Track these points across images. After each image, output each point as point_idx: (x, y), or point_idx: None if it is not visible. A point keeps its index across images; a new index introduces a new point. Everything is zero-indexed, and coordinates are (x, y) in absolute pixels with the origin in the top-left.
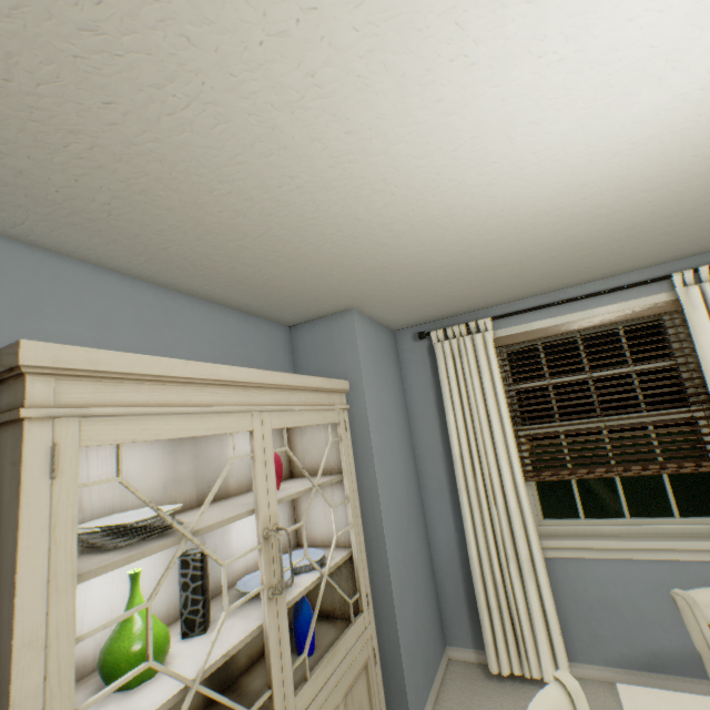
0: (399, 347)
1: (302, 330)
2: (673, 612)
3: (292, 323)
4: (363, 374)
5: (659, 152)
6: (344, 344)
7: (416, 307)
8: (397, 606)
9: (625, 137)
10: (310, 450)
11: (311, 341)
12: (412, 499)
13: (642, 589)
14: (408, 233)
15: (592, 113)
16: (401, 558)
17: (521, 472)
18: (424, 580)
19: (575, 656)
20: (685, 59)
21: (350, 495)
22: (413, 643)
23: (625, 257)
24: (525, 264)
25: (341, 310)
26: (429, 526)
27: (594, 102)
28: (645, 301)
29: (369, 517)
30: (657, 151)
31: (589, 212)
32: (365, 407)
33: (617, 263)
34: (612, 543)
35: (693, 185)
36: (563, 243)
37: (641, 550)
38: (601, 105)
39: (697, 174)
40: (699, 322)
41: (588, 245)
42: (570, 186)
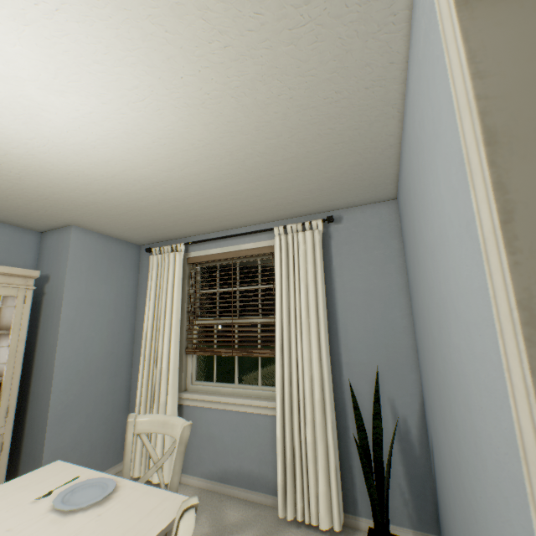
0: (142, 257)
1: (47, 235)
2: (240, 445)
3: (39, 230)
4: (69, 269)
5: (126, 149)
6: (64, 248)
7: (128, 230)
8: (53, 422)
9: (81, 137)
10: (7, 314)
11: (49, 243)
12: (114, 358)
13: (228, 429)
14: (25, 178)
15: (30, 122)
16: (74, 393)
17: (188, 348)
18: (108, 413)
19: (188, 470)
20: (38, 100)
21: (12, 343)
22: (68, 449)
23: (238, 213)
24: (162, 209)
25: (65, 225)
26: (133, 379)
27: (19, 116)
28: (266, 243)
29: (50, 363)
30: (123, 148)
31: (146, 179)
32: (64, 291)
33: (239, 216)
34: (218, 398)
35: (196, 171)
36: (165, 197)
37: (232, 404)
38: (28, 118)
39: (184, 165)
40: (276, 260)
41: (190, 201)
42: (99, 162)
